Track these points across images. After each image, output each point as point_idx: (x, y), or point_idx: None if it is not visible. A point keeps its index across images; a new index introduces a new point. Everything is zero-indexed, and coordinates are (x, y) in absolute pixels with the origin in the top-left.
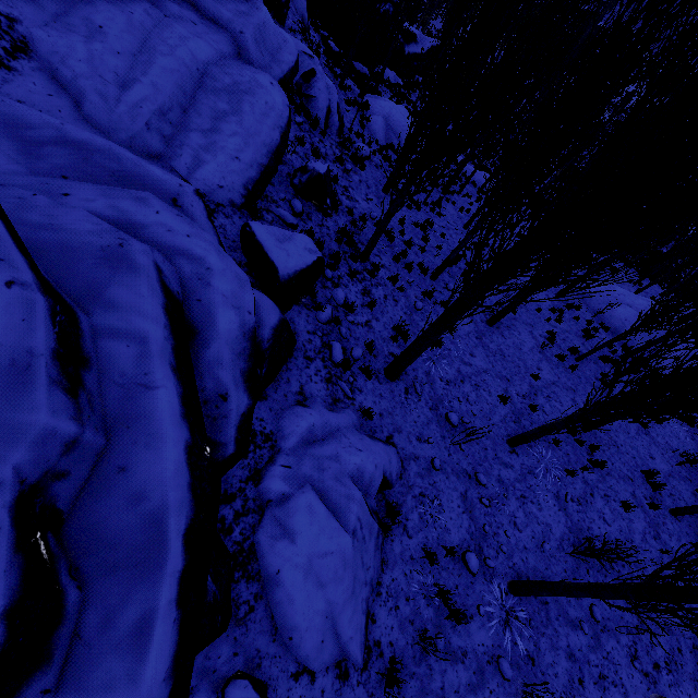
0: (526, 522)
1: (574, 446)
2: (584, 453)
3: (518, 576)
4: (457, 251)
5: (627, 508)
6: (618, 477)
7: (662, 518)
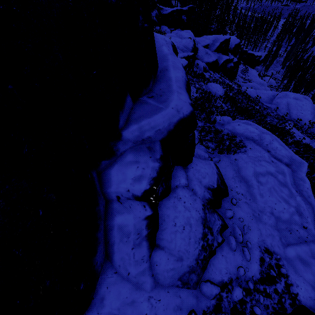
0: None
1: None
2: None
3: None
4: None
5: None
6: None
7: None
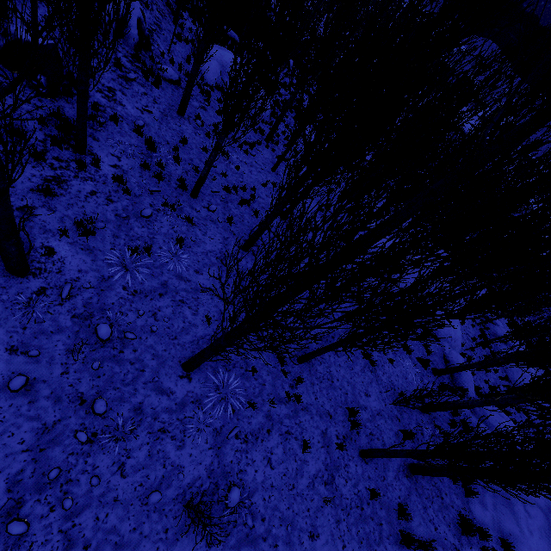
0: (143, 464)
1: (277, 377)
2: (286, 384)
3: (69, 544)
4: (206, 168)
5: (305, 448)
6: (316, 412)
7: (347, 460)
